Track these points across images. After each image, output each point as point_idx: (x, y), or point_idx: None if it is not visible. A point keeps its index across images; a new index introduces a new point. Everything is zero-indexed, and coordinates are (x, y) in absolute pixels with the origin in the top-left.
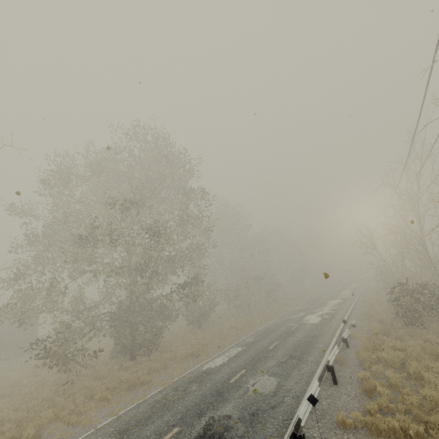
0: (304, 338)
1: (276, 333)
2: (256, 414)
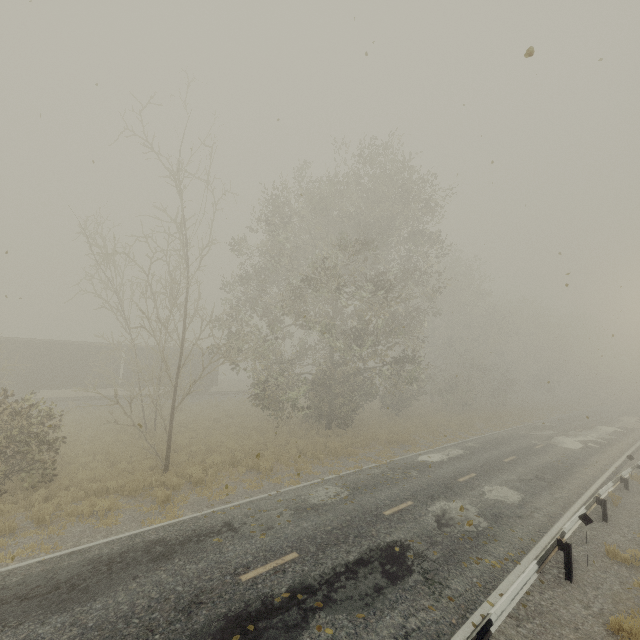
0: (557, 462)
1: (511, 446)
2: (500, 517)
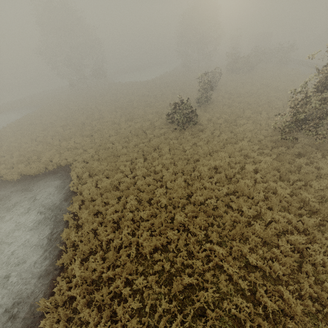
0: None
1: None
2: None
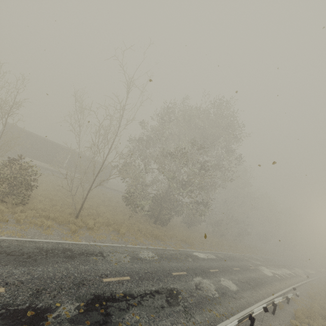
0: (258, 278)
1: (238, 263)
2: (225, 294)
